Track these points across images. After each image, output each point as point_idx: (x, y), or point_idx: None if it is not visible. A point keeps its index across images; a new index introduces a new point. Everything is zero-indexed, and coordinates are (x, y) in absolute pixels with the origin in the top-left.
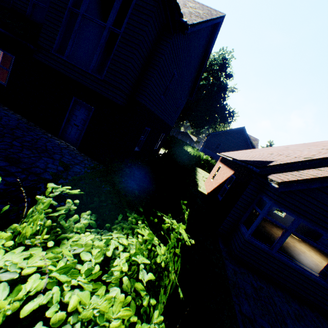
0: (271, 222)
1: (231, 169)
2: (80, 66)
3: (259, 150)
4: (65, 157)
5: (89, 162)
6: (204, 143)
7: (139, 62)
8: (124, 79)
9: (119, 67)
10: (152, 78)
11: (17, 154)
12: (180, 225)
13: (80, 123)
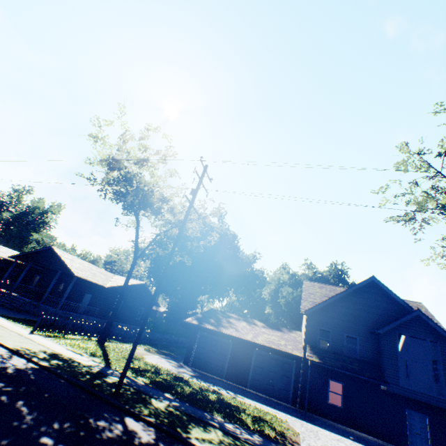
0: None
1: None
2: (425, 392)
3: None
4: None
5: None
6: None
7: None
8: None
9: None
10: None
11: None
12: None
13: (420, 430)
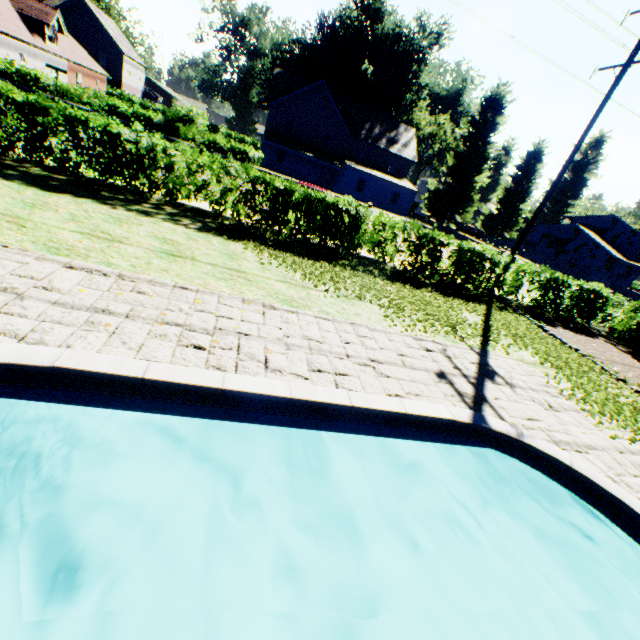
0: None
1: None
2: None
3: None
4: None
5: None
6: None
7: None
8: None
9: None
10: None
11: None
12: None
13: None
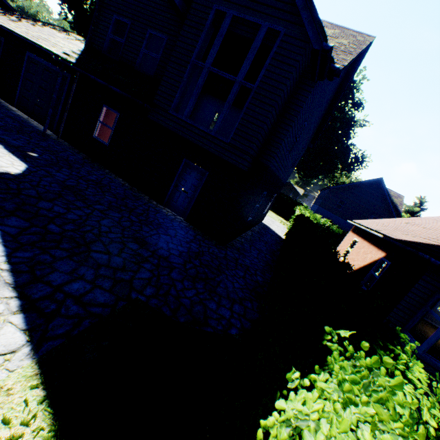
0: (431, 323)
1: (380, 249)
2: (202, 128)
3: (419, 221)
4: (178, 233)
5: (201, 238)
6: (319, 200)
7: (273, 119)
8: (255, 142)
9: (250, 128)
10: (285, 136)
11: (140, 233)
12: (416, 363)
13: (190, 189)
